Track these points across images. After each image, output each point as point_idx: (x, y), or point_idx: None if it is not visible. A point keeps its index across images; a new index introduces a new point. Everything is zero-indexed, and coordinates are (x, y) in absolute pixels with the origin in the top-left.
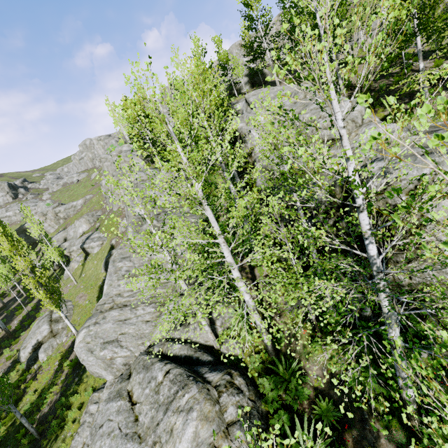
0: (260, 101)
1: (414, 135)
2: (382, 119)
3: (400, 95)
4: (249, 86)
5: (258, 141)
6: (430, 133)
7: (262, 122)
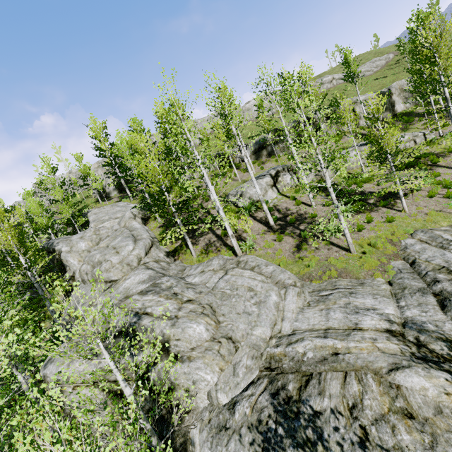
0: (96, 222)
1: (138, 294)
2: (174, 250)
3: (189, 229)
4: (117, 192)
5: (78, 266)
6: (144, 293)
7: (83, 248)
